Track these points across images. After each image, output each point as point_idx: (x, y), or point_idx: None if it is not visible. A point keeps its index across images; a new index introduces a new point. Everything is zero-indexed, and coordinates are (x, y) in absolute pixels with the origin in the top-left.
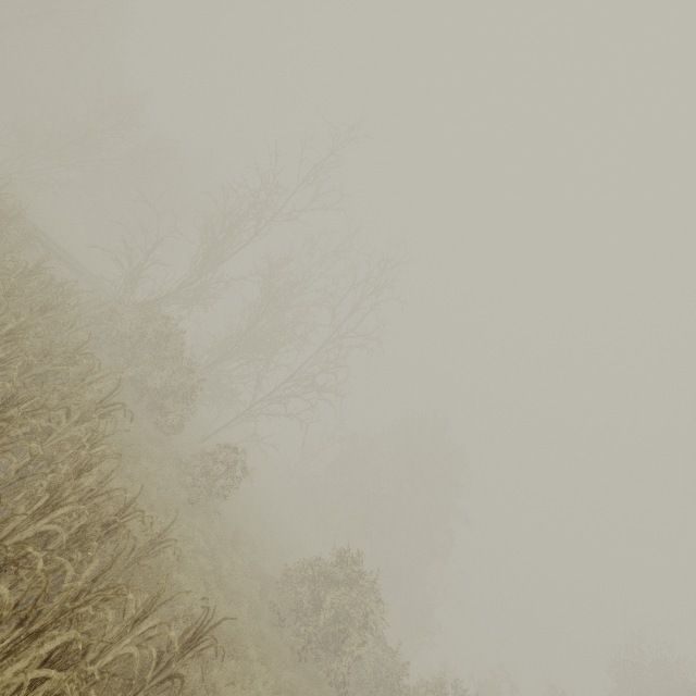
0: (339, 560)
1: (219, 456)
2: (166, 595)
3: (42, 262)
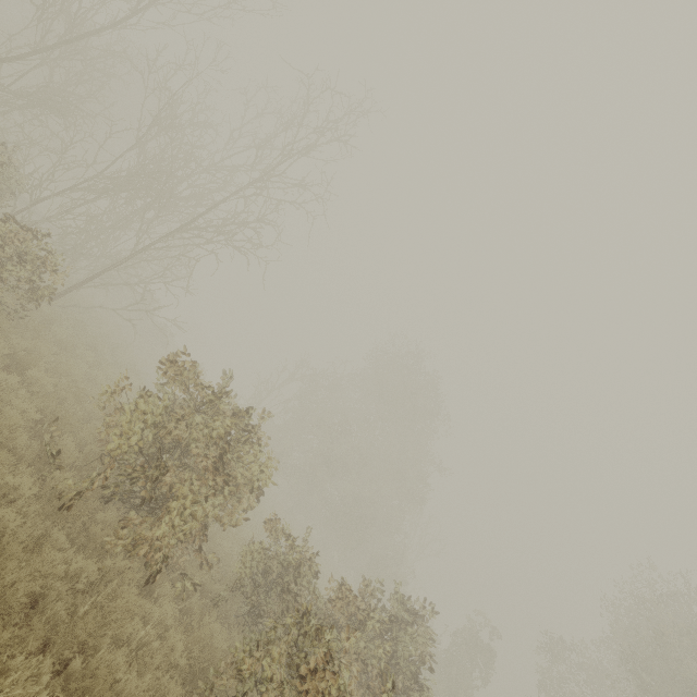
0: (169, 359)
1: None
2: None
3: None
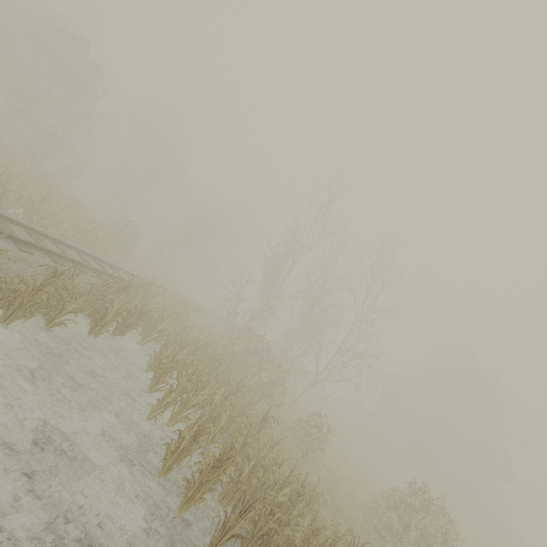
0: (413, 493)
1: (311, 422)
2: (318, 523)
3: (210, 338)
